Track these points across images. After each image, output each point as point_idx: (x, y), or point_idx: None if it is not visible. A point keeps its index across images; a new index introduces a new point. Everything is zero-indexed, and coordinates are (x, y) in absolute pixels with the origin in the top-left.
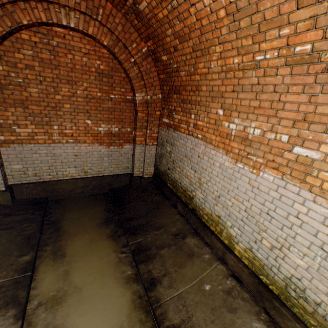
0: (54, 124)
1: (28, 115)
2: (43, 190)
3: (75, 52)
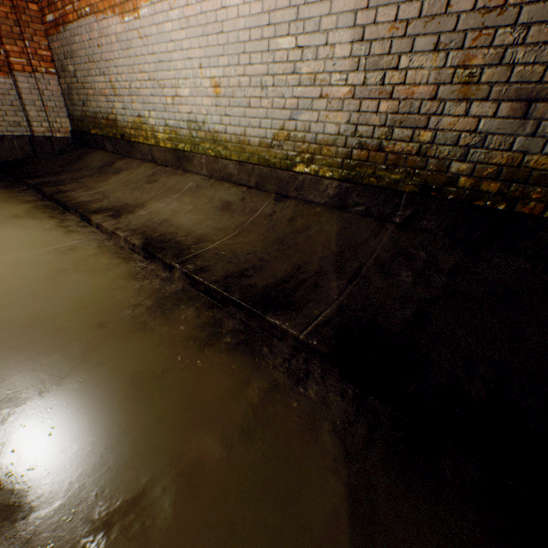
0: None
1: None
2: None
3: None
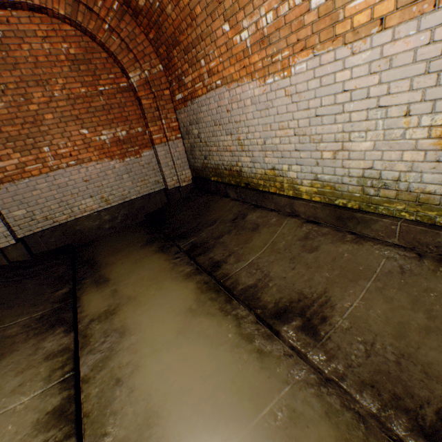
0: (43, 145)
1: (6, 141)
2: (63, 235)
3: (30, 39)
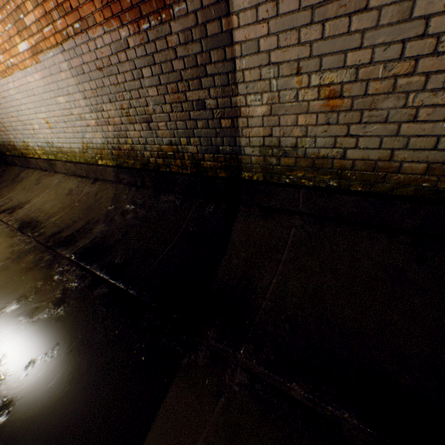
0: None
1: None
2: None
3: None
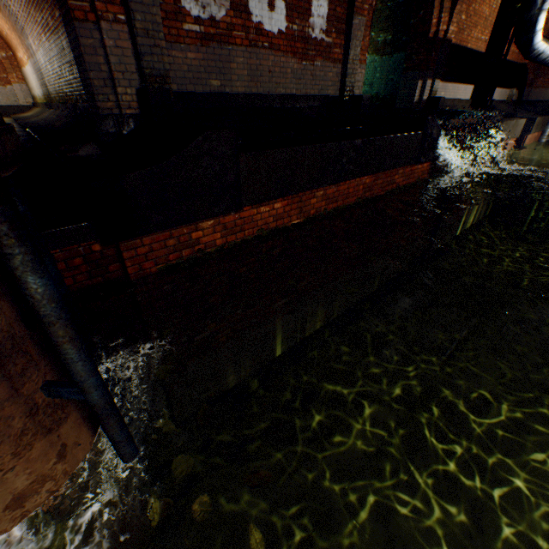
0: None
1: None
2: None
3: None
